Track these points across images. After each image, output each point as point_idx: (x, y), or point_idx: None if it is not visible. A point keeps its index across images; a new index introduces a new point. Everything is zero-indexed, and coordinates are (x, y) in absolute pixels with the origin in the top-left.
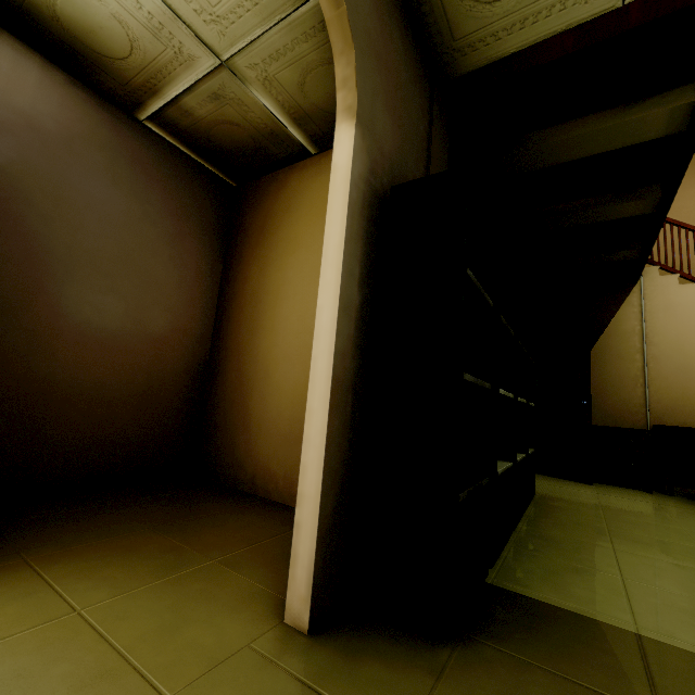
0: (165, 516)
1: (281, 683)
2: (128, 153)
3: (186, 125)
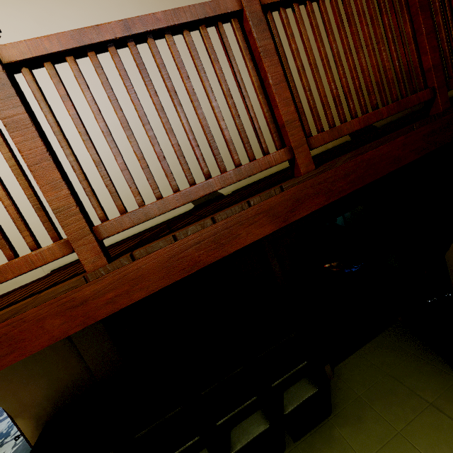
0: None
1: None
2: None
3: None
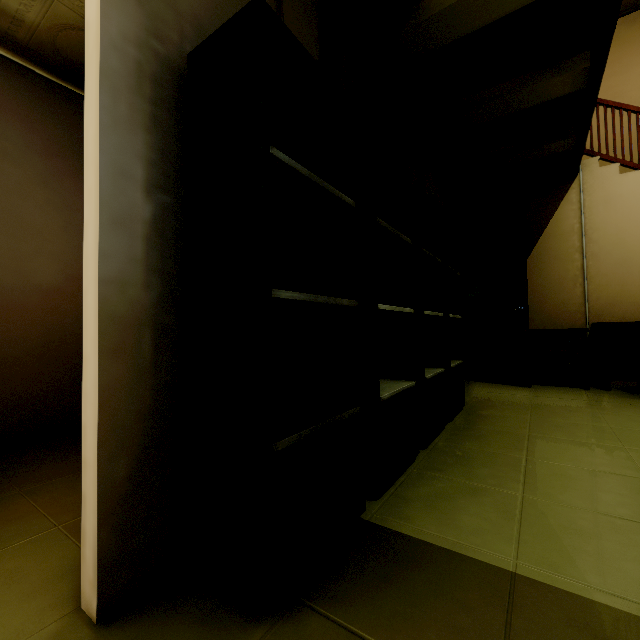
0: (49, 473)
1: None
2: None
3: (24, 37)
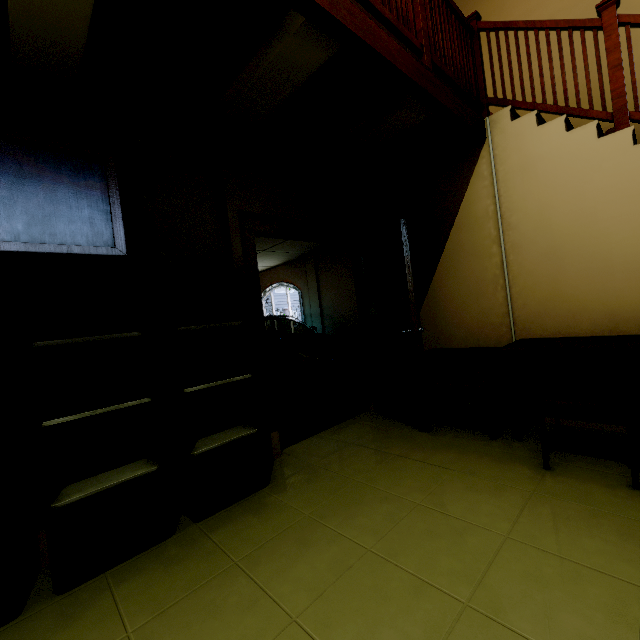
0: None
1: None
2: None
3: None
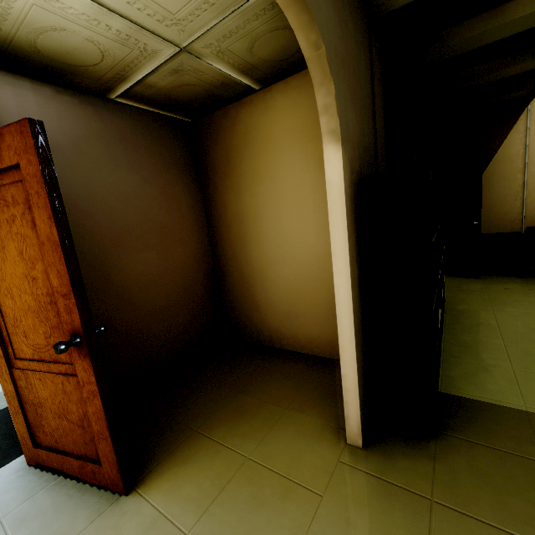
0: (238, 379)
1: (366, 478)
2: (115, 134)
3: (149, 94)
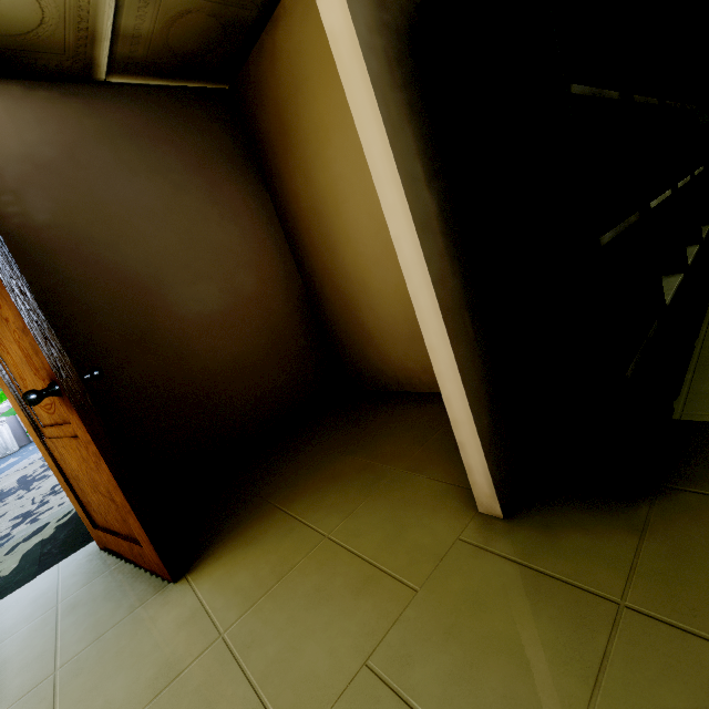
0: (344, 438)
1: (497, 565)
2: (120, 130)
3: (143, 53)
